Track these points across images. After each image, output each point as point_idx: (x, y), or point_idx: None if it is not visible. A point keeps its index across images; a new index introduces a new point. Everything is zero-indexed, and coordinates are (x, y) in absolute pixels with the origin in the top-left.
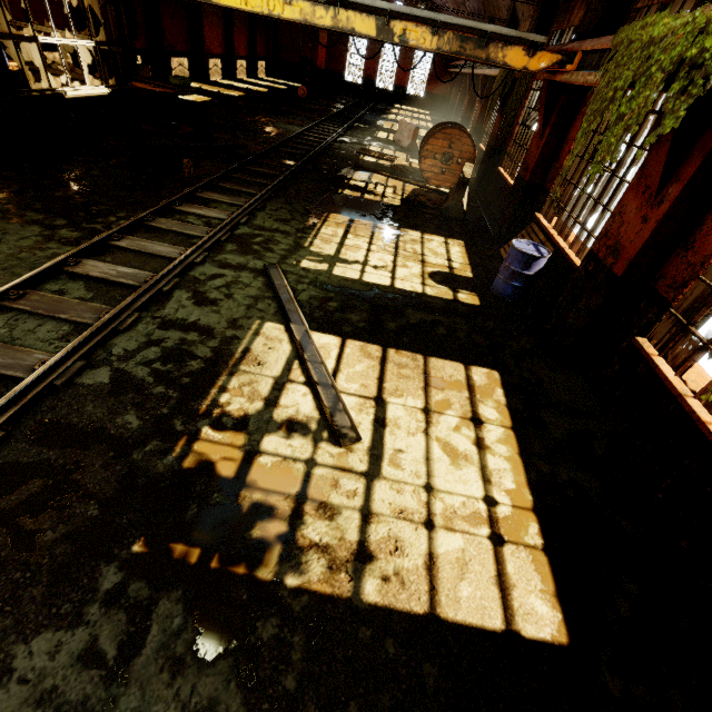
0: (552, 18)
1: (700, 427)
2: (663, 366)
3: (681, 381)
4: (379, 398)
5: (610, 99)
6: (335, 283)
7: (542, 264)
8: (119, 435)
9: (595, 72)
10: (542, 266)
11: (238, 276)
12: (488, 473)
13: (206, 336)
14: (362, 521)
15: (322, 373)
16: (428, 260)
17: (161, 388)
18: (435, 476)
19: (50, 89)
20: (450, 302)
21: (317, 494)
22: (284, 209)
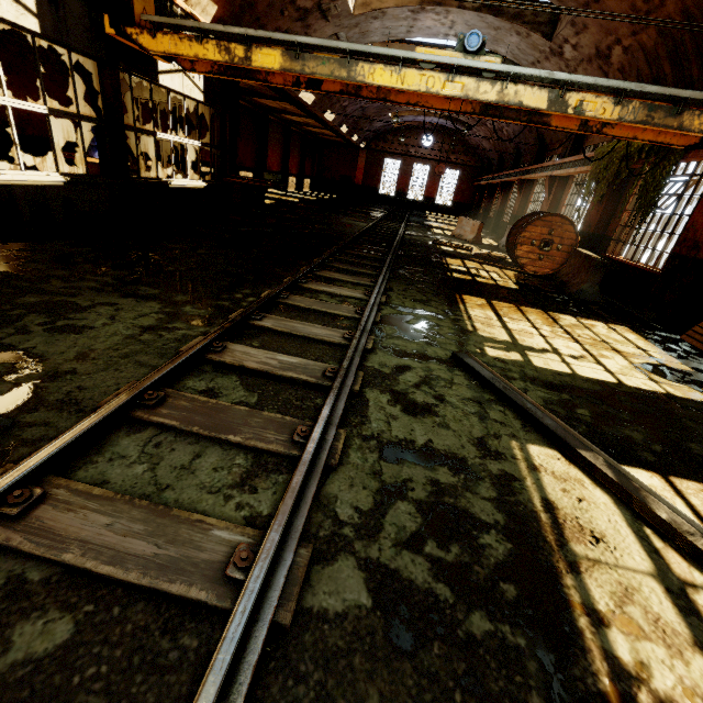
0: None
1: None
2: None
3: None
4: None
5: None
6: (551, 378)
7: None
8: None
9: None
10: None
11: (428, 368)
12: None
13: (464, 474)
14: None
15: None
16: (620, 349)
17: (482, 619)
18: None
19: (157, 178)
20: None
21: None
22: (412, 290)
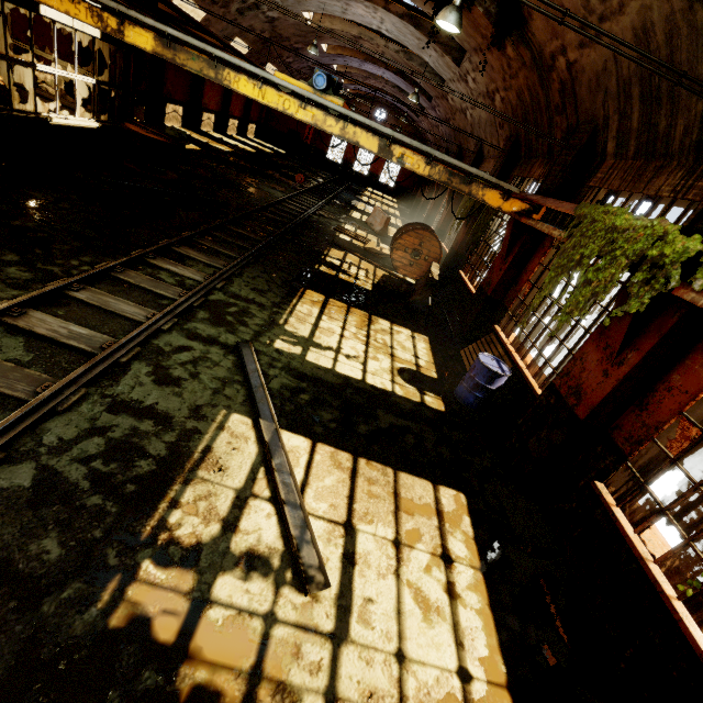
0: (514, 165)
1: (664, 601)
2: (623, 520)
3: (640, 539)
4: (349, 524)
5: (577, 261)
6: (308, 370)
7: (504, 381)
8: (29, 572)
9: (559, 230)
10: (503, 382)
11: (207, 351)
12: (461, 633)
13: (162, 426)
14: None
15: (290, 488)
16: (397, 355)
17: (98, 499)
18: (407, 638)
19: (35, 112)
20: (417, 404)
21: (275, 669)
22: (261, 278)
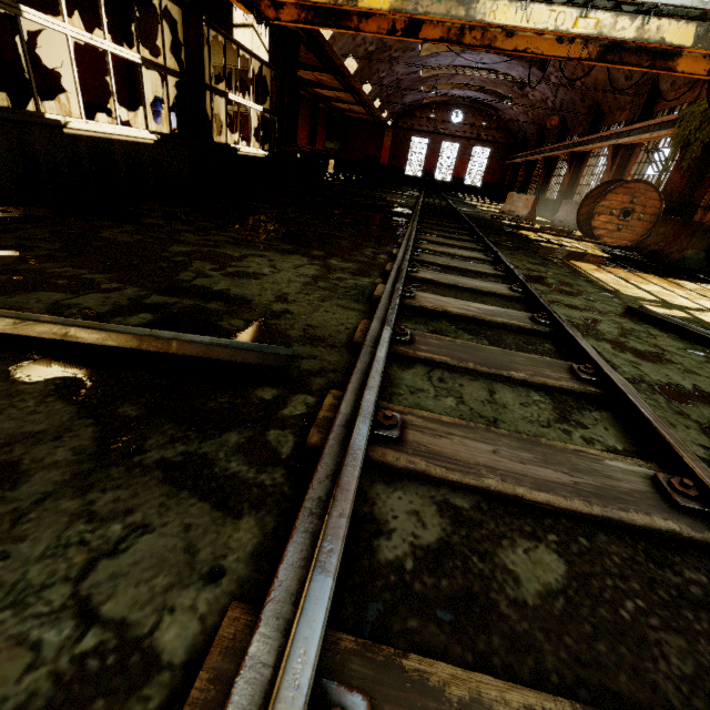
0: None
1: None
2: None
3: None
4: None
5: None
6: None
7: None
8: None
9: None
10: None
11: (615, 321)
12: None
13: None
14: None
15: None
16: None
17: None
18: None
19: (226, 144)
20: None
21: None
22: (519, 254)
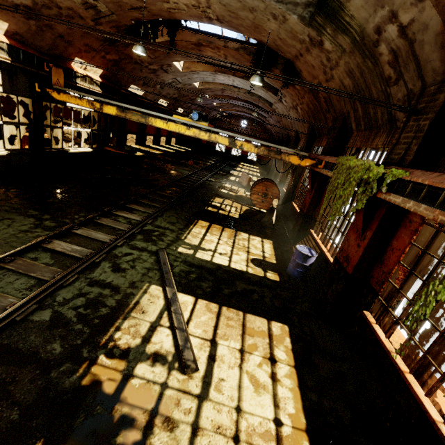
0: (314, 140)
1: (401, 374)
2: (379, 331)
3: (389, 341)
4: (213, 340)
5: (336, 187)
6: (196, 262)
7: (313, 260)
8: (46, 358)
9: (330, 172)
10: (313, 261)
11: (141, 255)
12: (278, 400)
13: (114, 292)
14: (191, 433)
15: (180, 321)
16: (251, 251)
17: (80, 326)
18: (243, 400)
19: (62, 148)
20: (261, 278)
21: (165, 410)
22: (173, 216)
